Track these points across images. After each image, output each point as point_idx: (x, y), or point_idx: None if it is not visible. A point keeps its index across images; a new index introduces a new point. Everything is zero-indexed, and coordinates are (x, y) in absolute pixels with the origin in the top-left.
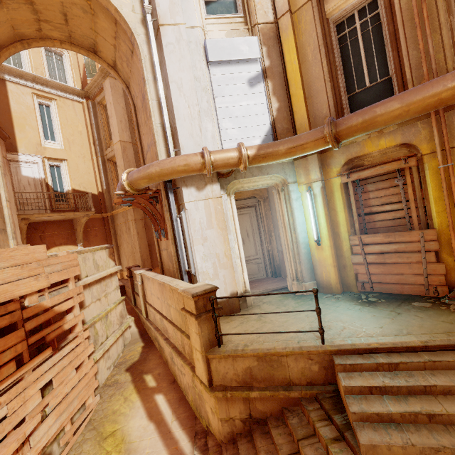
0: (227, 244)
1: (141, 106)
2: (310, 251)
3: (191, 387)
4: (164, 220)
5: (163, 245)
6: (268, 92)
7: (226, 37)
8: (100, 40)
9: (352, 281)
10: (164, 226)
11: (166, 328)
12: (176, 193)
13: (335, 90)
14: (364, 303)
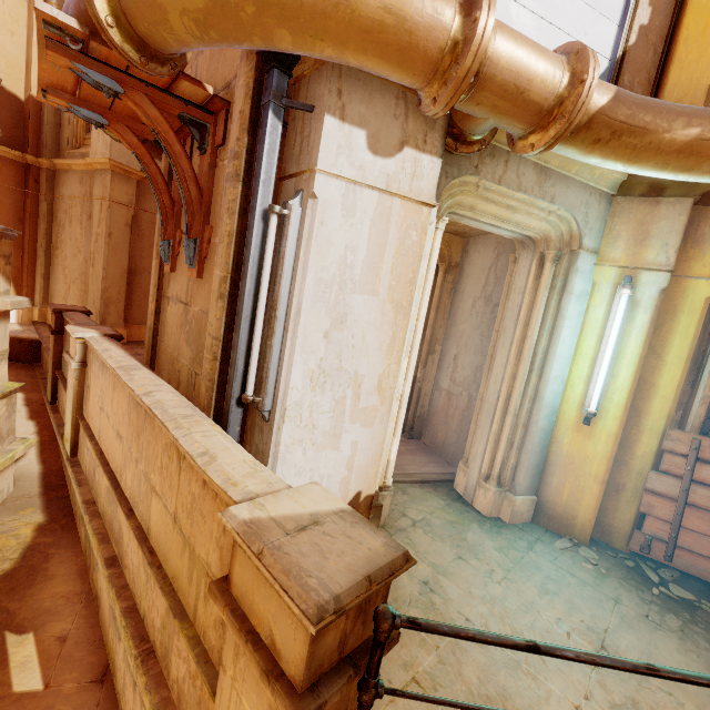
0: (395, 355)
1: None
2: (553, 427)
3: None
4: (208, 211)
5: (175, 286)
6: None
7: None
8: None
9: (622, 525)
10: (202, 231)
11: (121, 532)
12: (285, 134)
13: None
14: (675, 607)
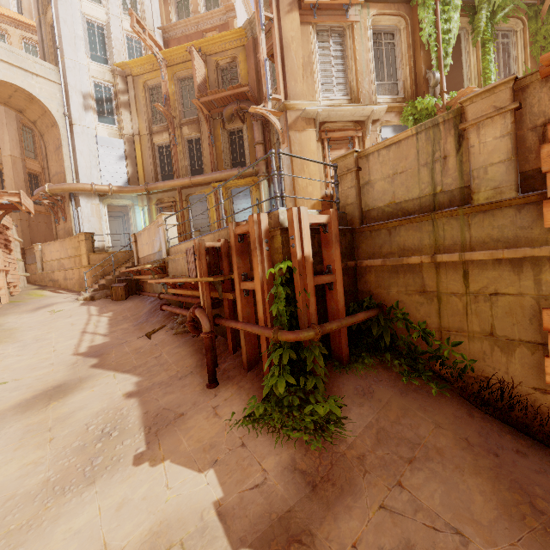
0: (101, 225)
1: (53, 151)
2: None
3: (78, 280)
4: (65, 212)
5: (61, 227)
6: (127, 164)
7: (108, 135)
8: (30, 111)
9: None
10: (65, 215)
11: (63, 263)
12: (75, 199)
13: (156, 172)
14: None
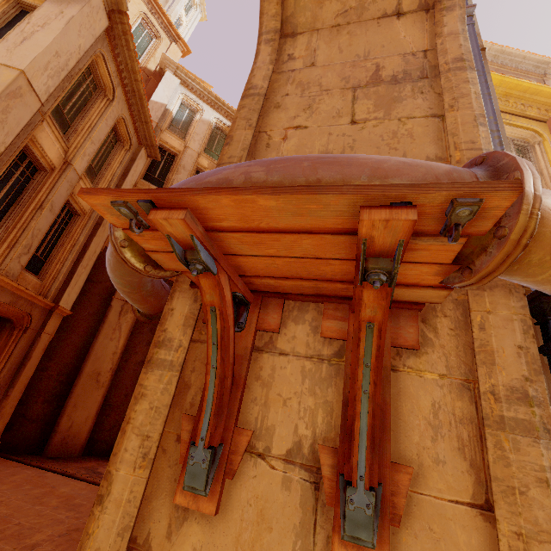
0: None
1: (335, 84)
2: None
3: None
4: (389, 435)
5: (221, 547)
6: None
7: None
8: None
9: None
10: (389, 472)
11: None
12: None
13: None
14: None
